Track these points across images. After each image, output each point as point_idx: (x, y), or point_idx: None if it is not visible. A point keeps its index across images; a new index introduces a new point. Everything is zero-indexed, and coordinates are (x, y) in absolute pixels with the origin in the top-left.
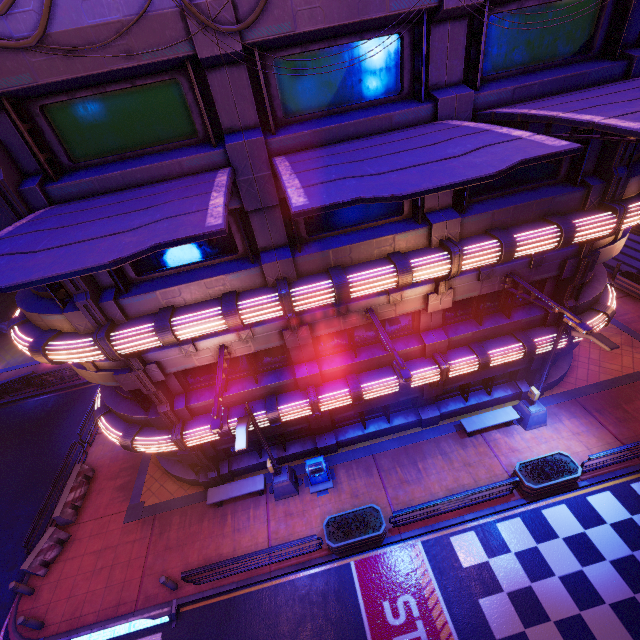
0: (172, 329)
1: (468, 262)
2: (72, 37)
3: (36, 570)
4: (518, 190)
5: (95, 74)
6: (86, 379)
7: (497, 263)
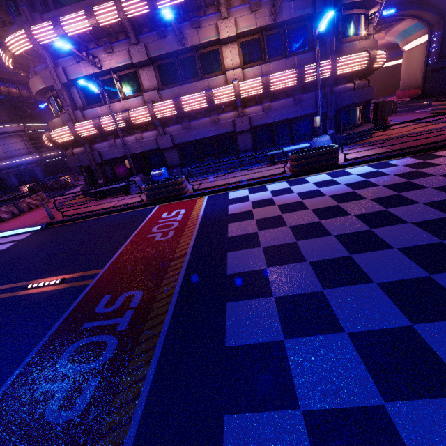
0: (60, 21)
1: None
2: None
3: None
4: None
5: None
6: (34, 92)
7: None
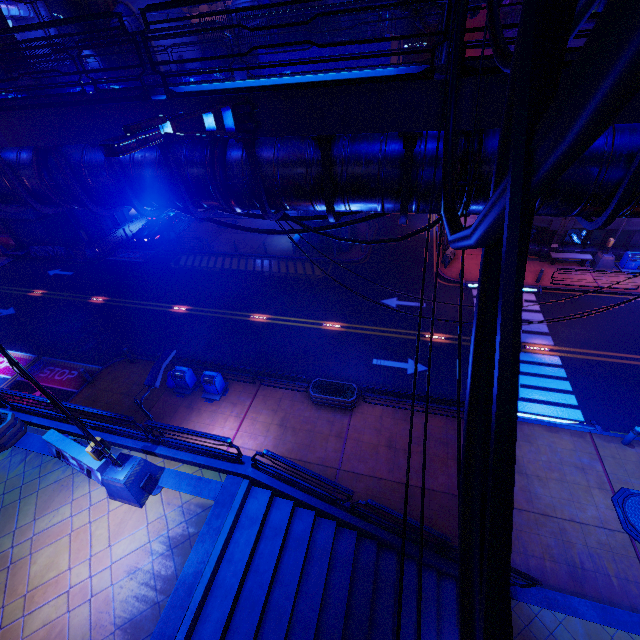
0: None
1: None
2: None
3: (449, 259)
4: None
5: None
6: None
7: None
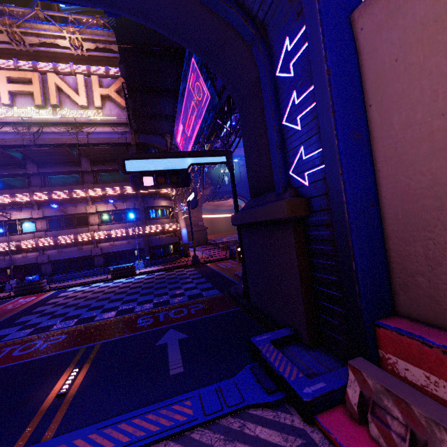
0: None
1: (91, 192)
2: None
3: None
4: (115, 182)
5: (1, 145)
6: None
7: (102, 194)
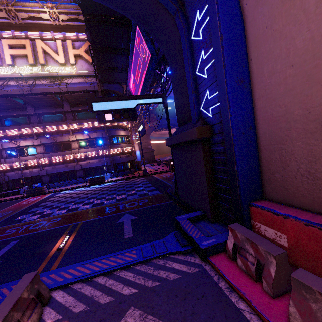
0: (6, 131)
1: (72, 126)
2: (7, 90)
3: None
4: (88, 119)
5: (9, 94)
6: None
7: (79, 127)
